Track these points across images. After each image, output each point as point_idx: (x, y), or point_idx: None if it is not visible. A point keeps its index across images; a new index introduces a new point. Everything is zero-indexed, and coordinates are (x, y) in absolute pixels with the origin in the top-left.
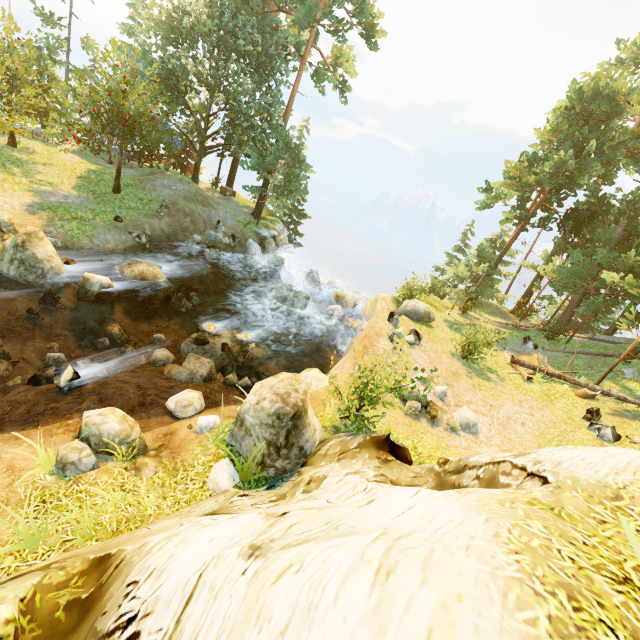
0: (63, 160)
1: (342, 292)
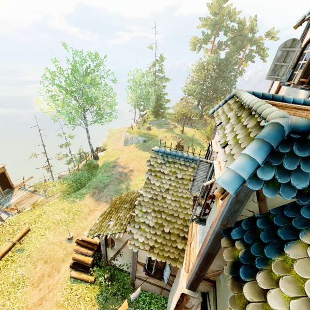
0: (190, 131)
1: None
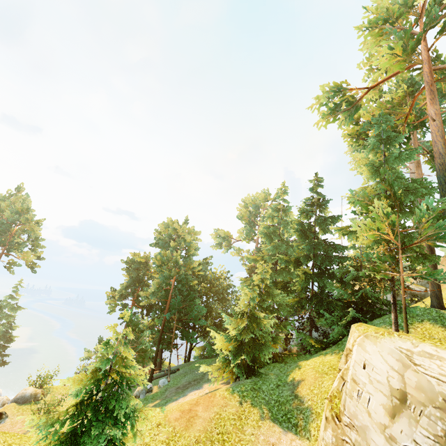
0: None
1: None
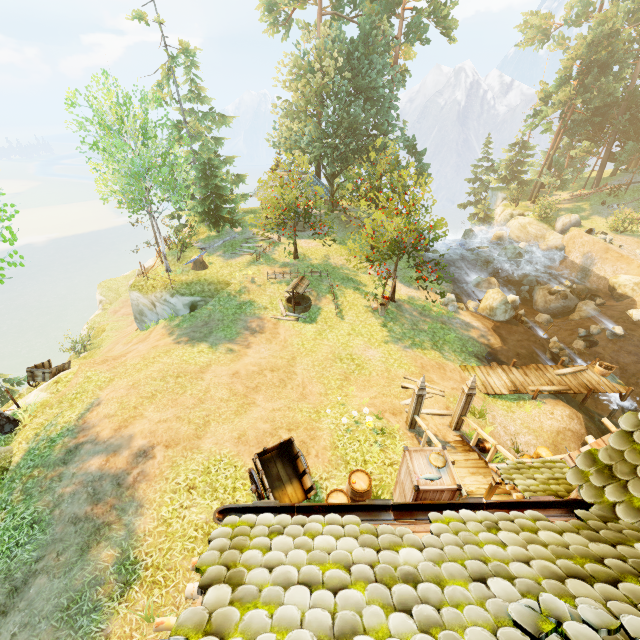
0: (315, 248)
1: (498, 233)
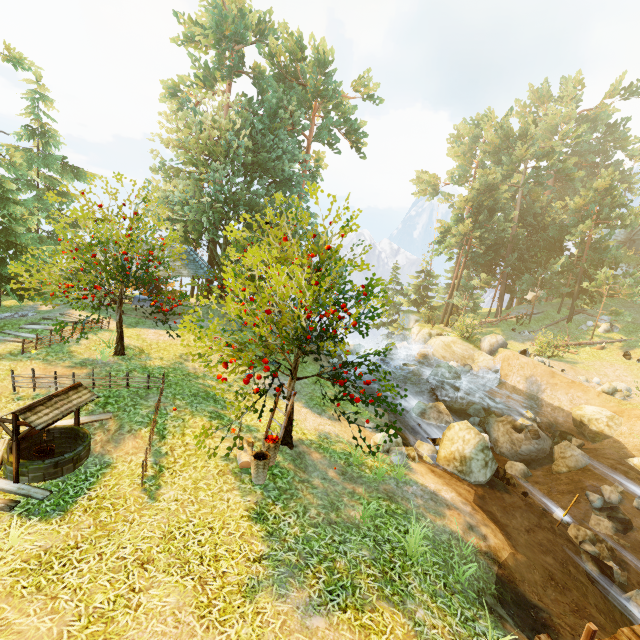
0: (169, 342)
1: (422, 350)
